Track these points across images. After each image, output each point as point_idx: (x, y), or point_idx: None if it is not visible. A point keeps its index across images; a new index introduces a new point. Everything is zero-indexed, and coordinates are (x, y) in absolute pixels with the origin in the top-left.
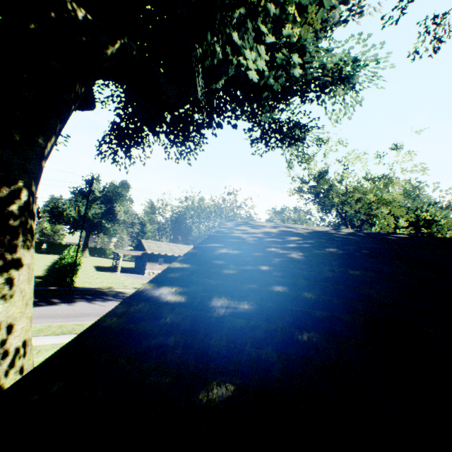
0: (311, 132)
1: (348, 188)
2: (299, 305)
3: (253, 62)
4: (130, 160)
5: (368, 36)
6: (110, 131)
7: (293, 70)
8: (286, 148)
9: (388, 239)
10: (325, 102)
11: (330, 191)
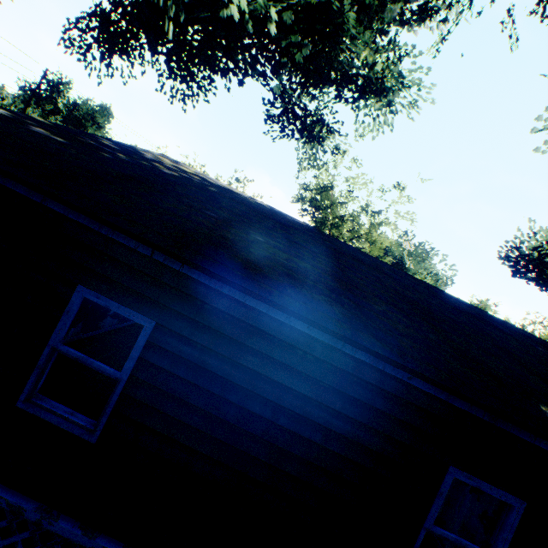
0: (334, 137)
1: (347, 214)
2: (106, 159)
3: (294, 17)
4: (107, 69)
5: (419, 53)
6: (90, 14)
7: (270, 25)
8: (302, 143)
9: (281, 215)
10: (360, 109)
11: (330, 211)
